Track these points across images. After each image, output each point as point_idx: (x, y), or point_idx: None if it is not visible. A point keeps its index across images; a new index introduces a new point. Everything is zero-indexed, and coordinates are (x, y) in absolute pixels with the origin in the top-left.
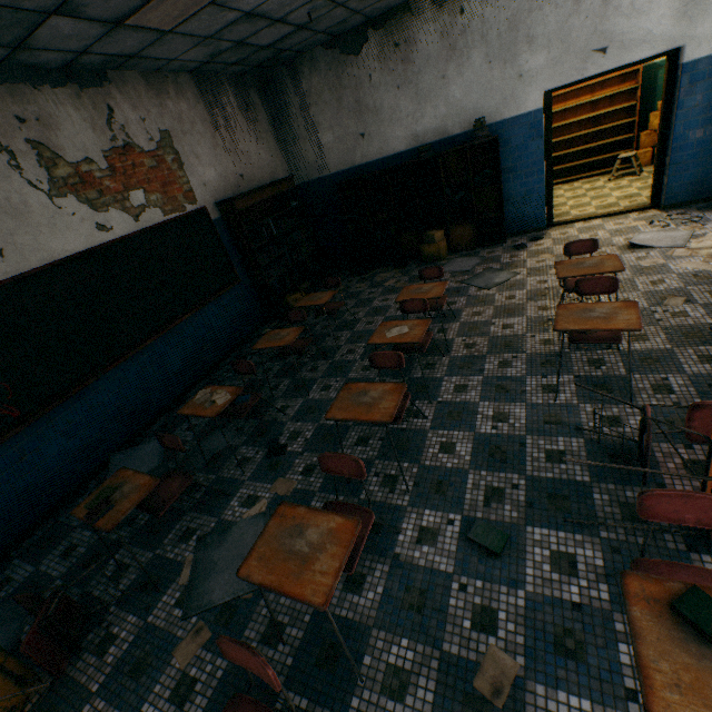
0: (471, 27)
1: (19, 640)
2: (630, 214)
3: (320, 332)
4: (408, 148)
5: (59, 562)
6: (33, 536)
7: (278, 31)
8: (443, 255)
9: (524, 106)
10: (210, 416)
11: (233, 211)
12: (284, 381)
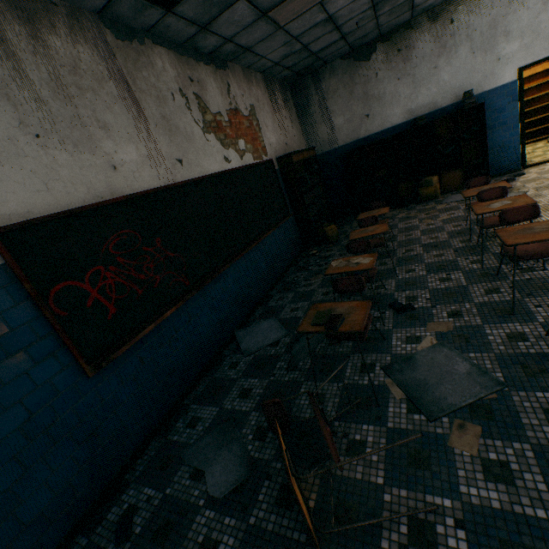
0: (458, 31)
1: (250, 455)
2: None
3: None
4: (404, 121)
5: (241, 401)
6: (197, 389)
7: (330, 39)
8: (438, 194)
9: (501, 80)
10: (368, 268)
11: (289, 163)
12: None
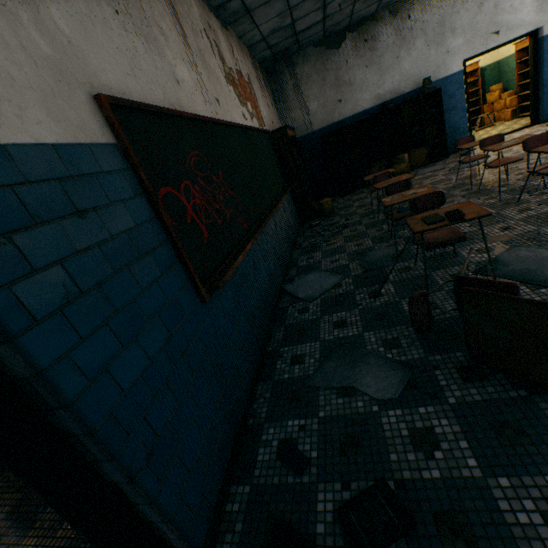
0: (415, 26)
1: (398, 360)
2: (521, 130)
3: (366, 211)
4: (373, 105)
5: (341, 330)
6: (275, 337)
7: (314, 18)
8: (409, 170)
9: (451, 70)
10: (432, 192)
11: (284, 137)
12: (381, 227)
